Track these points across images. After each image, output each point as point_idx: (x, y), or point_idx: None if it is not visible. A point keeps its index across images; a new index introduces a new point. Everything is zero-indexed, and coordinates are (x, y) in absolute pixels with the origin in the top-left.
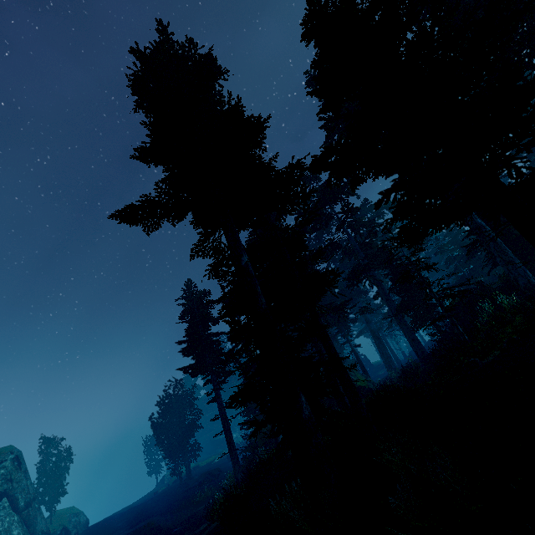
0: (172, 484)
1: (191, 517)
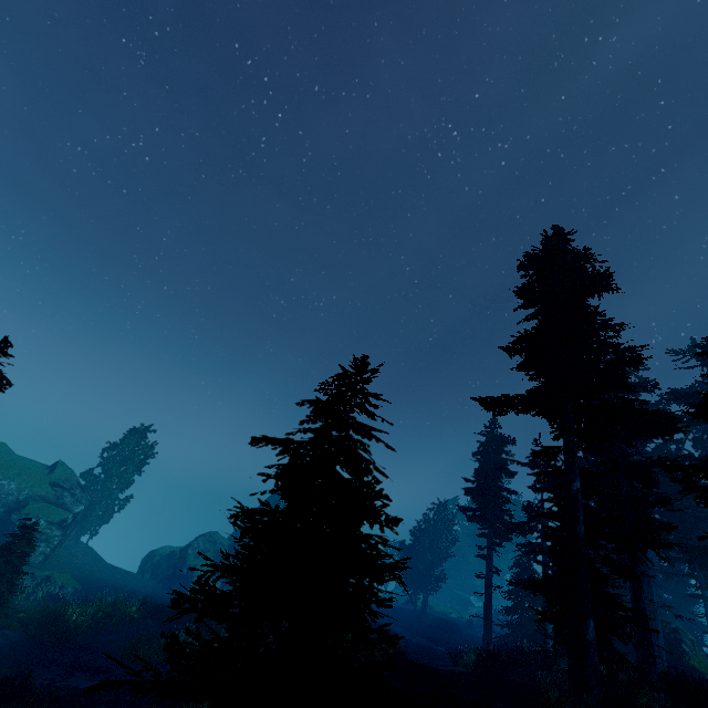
0: (401, 604)
1: (426, 648)
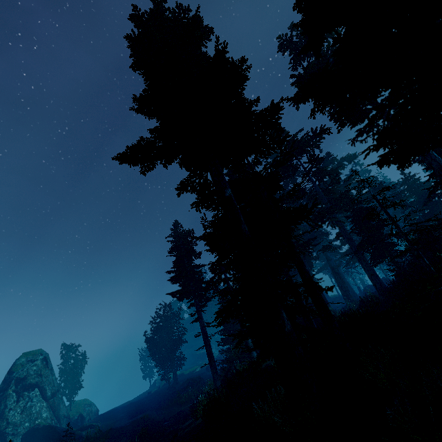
0: (162, 387)
1: (178, 413)
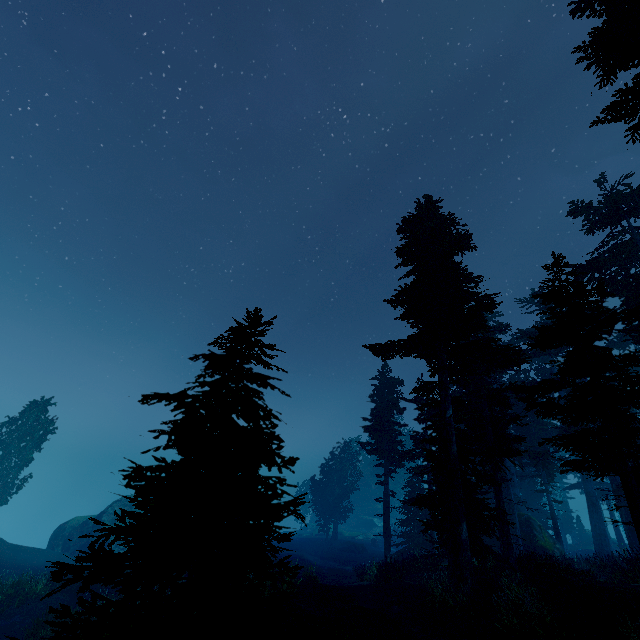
0: (315, 535)
1: (337, 570)
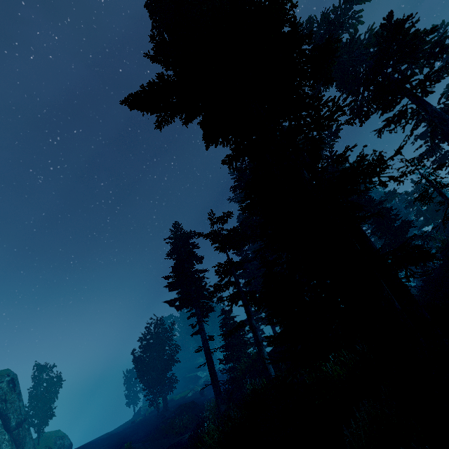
0: (148, 415)
1: (172, 446)
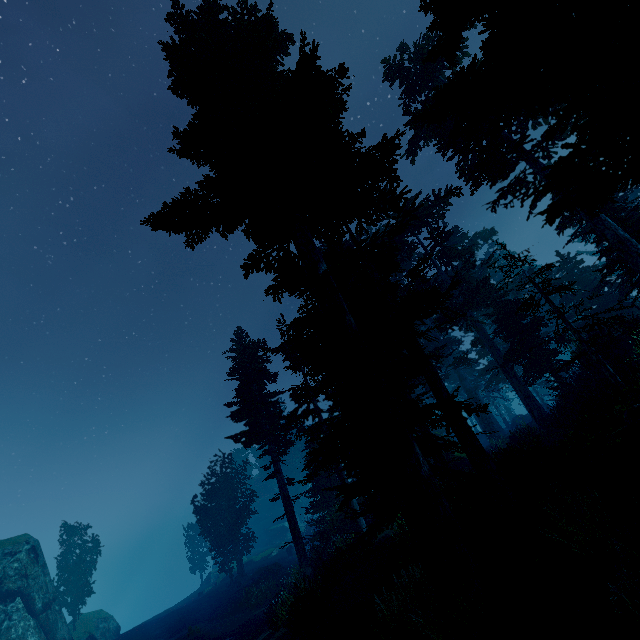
0: (220, 583)
1: (247, 623)
